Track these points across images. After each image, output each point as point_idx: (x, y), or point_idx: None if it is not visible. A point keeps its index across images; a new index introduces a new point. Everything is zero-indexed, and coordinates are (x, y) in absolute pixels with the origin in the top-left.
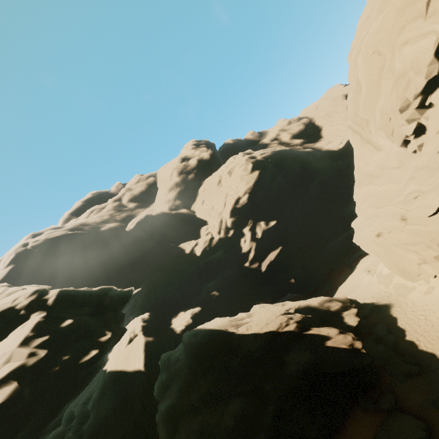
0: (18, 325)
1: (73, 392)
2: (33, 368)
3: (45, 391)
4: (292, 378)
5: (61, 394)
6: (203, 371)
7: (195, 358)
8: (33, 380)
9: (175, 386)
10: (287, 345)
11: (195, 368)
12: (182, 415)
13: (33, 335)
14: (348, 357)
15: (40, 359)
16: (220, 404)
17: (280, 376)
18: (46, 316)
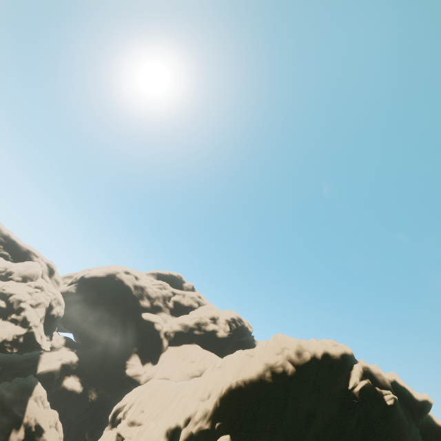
0: (25, 327)
1: (1, 351)
2: (7, 340)
3: (1, 346)
4: (2, 418)
5: (0, 349)
6: (15, 390)
7: (22, 385)
8: (4, 342)
9: (13, 383)
10: (17, 416)
11: (18, 387)
12: (1, 390)
13: (17, 334)
14: (5, 435)
15: (9, 340)
16: (1, 401)
17: (5, 415)
18: (25, 332)
